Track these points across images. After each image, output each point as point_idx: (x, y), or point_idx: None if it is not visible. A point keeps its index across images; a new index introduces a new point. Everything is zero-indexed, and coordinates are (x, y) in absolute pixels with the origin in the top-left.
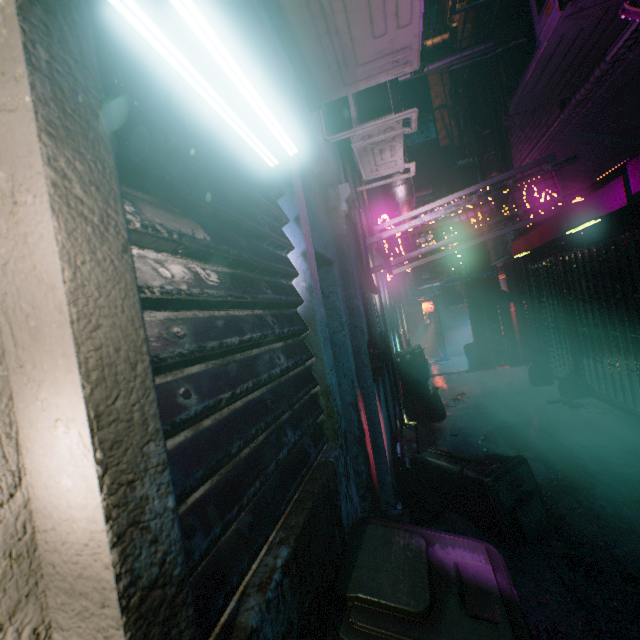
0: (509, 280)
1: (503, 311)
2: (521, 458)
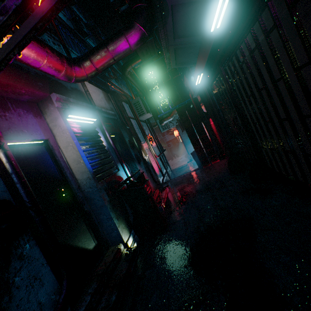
0: (205, 104)
1: (206, 125)
2: None
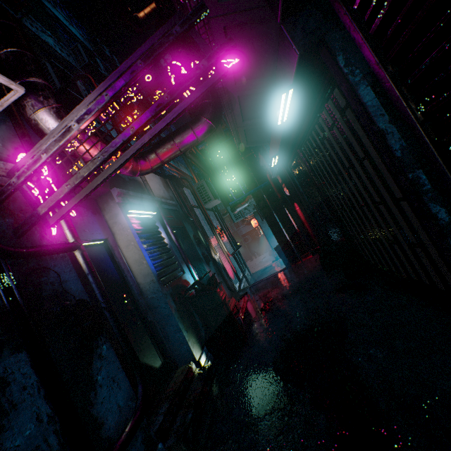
0: (287, 186)
1: (291, 212)
2: None
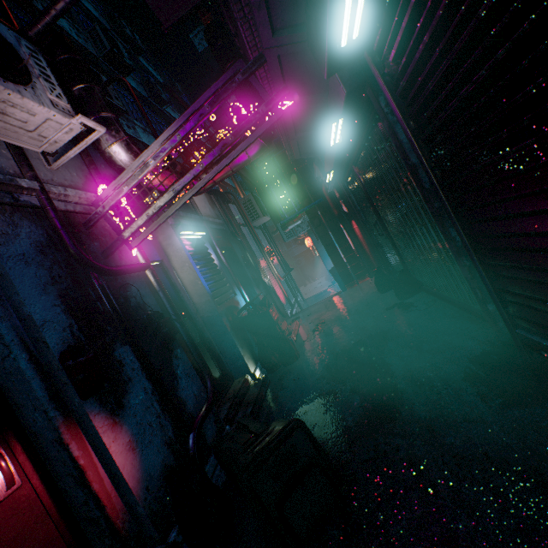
0: (344, 201)
1: (348, 231)
2: (294, 423)
